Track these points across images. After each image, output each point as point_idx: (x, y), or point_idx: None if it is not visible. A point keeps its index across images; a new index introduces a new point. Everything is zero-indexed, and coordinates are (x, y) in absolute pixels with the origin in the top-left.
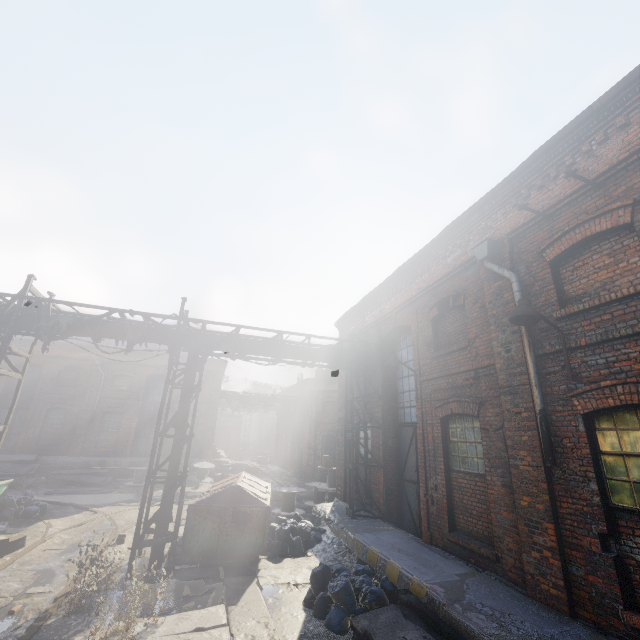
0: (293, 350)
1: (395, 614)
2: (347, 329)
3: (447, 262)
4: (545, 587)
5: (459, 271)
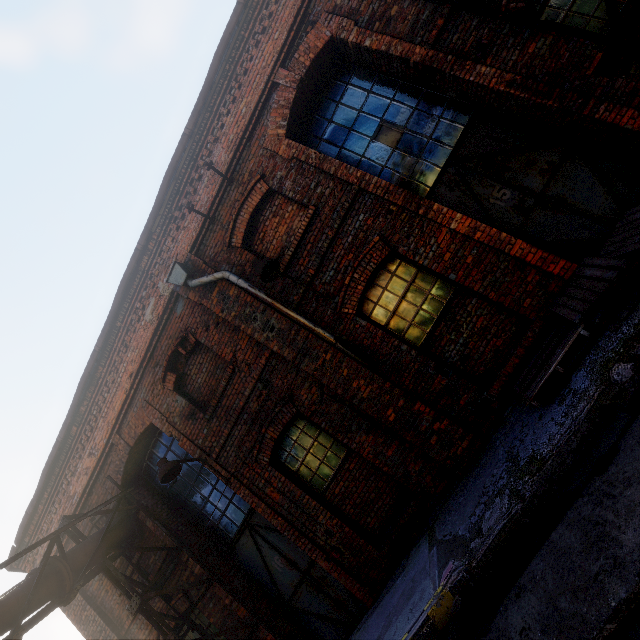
0: None
1: None
2: (42, 545)
3: (146, 320)
4: (460, 450)
5: (167, 318)
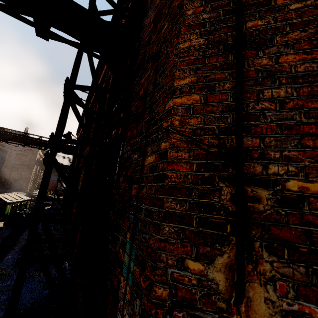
0: (33, 142)
1: (11, 227)
2: (77, 137)
3: None
4: None
5: None
